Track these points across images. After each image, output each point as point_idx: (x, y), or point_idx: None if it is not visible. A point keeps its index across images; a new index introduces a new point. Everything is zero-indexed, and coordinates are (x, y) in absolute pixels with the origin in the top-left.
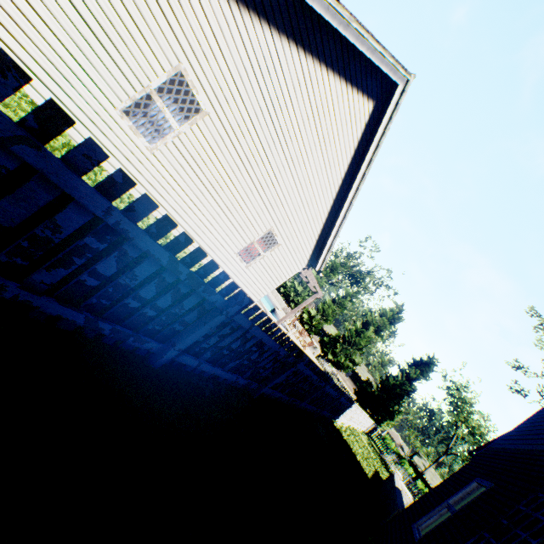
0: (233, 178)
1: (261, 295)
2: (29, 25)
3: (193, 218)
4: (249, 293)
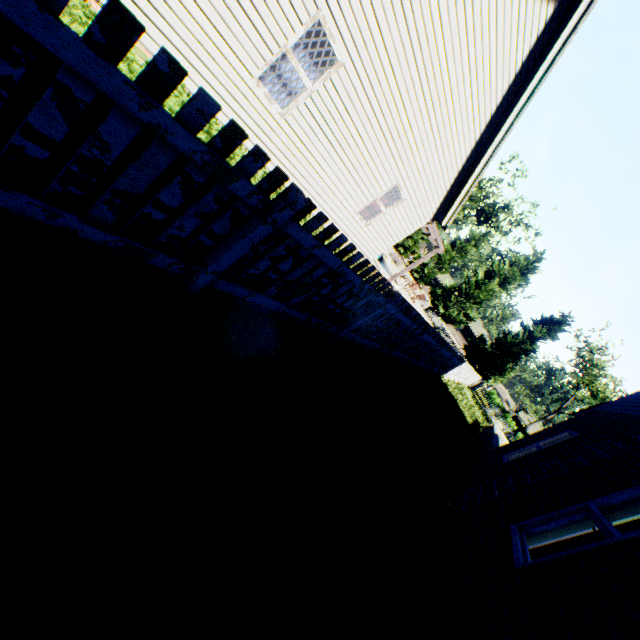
0: (362, 134)
1: (377, 253)
2: (180, 7)
3: (317, 181)
4: (365, 252)
